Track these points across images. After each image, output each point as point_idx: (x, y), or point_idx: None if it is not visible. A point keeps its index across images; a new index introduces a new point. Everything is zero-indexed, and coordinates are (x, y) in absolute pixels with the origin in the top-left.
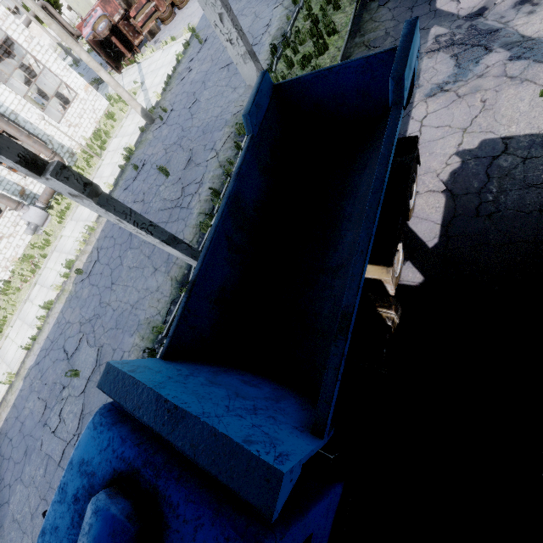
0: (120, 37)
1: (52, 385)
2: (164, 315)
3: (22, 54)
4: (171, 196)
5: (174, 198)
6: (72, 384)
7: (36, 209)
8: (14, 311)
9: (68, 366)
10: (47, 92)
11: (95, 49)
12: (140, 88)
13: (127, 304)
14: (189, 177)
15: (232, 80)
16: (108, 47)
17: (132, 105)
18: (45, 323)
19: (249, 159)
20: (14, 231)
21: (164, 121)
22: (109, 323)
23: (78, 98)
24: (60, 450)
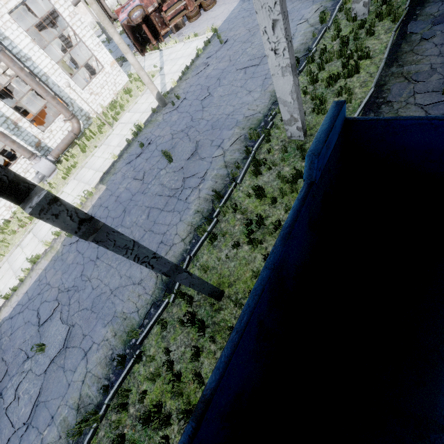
0: (149, 26)
1: (17, 350)
2: (142, 316)
3: (64, 26)
4: (171, 184)
5: (173, 187)
6: (36, 358)
7: (46, 162)
8: (5, 253)
9: (37, 334)
10: (79, 60)
11: (126, 32)
12: (158, 72)
13: (107, 286)
14: (192, 169)
15: (247, 82)
16: (138, 32)
17: (150, 88)
18: (28, 276)
19: (302, 213)
20: (24, 176)
21: (175, 107)
22: (85, 301)
23: (103, 71)
24: (6, 435)
